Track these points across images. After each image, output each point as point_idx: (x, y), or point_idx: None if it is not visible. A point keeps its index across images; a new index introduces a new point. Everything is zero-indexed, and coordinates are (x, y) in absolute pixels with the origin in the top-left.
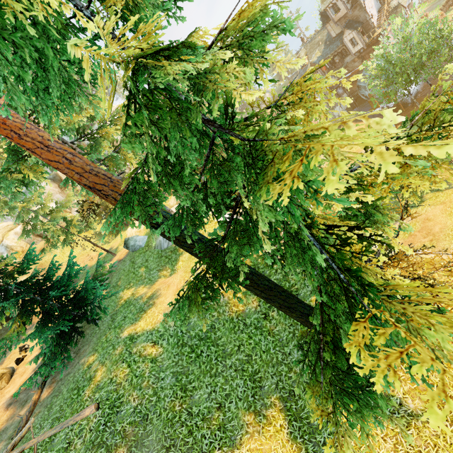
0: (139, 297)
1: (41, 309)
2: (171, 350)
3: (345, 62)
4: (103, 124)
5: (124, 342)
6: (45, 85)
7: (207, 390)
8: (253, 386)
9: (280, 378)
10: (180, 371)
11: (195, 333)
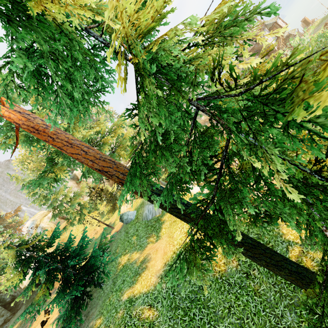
0: (133, 262)
1: (61, 276)
2: (166, 312)
3: None
4: (105, 135)
5: (124, 305)
6: (72, 94)
7: None
8: None
9: None
10: None
11: (185, 295)
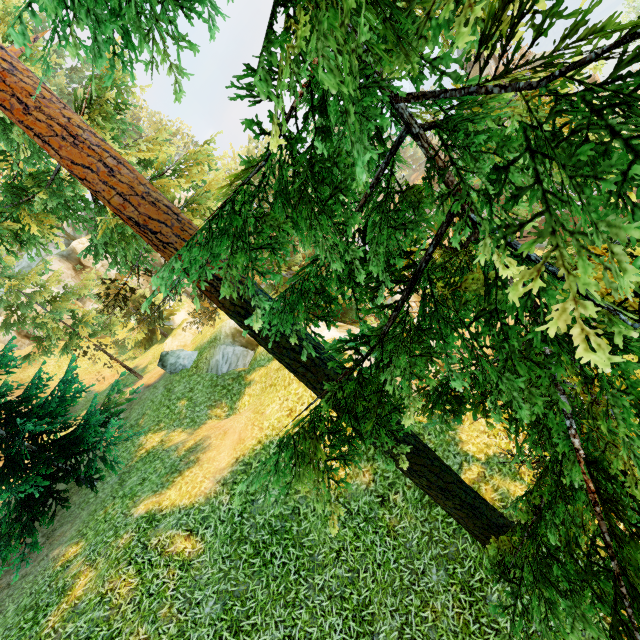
0: (171, 447)
1: (2, 451)
2: (219, 547)
3: None
4: (162, 172)
5: (136, 526)
6: None
7: (278, 633)
8: (358, 630)
9: (407, 619)
10: (232, 592)
11: (264, 520)
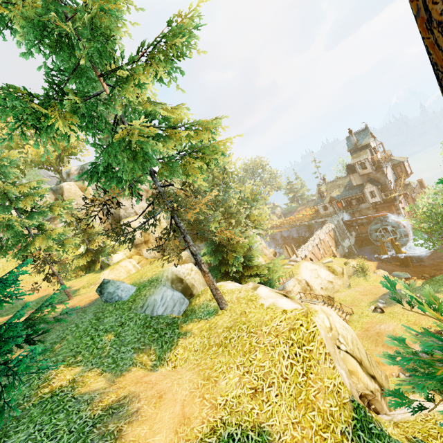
0: (84, 396)
1: None
2: None
3: (360, 207)
4: (177, 126)
5: None
6: None
7: None
8: None
9: None
10: None
11: None
